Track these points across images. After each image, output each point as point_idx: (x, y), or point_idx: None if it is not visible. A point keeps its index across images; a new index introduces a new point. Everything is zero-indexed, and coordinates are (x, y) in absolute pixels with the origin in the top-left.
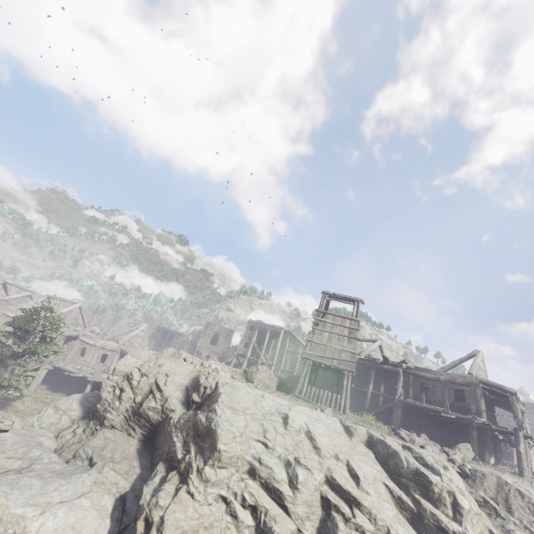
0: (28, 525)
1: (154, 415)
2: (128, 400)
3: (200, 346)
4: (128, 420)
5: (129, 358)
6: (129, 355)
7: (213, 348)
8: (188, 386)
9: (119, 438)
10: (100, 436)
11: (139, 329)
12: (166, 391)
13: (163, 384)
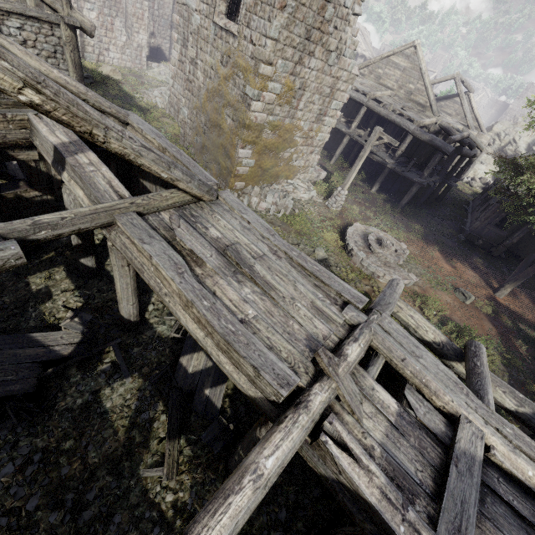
0: (477, 171)
1: (510, 152)
2: (497, 145)
3: (511, 109)
4: (495, 152)
5: (499, 125)
6: (499, 123)
7: (525, 112)
8: (529, 143)
9: (490, 158)
10: (482, 156)
11: (478, 97)
12: (518, 144)
13: (517, 140)
